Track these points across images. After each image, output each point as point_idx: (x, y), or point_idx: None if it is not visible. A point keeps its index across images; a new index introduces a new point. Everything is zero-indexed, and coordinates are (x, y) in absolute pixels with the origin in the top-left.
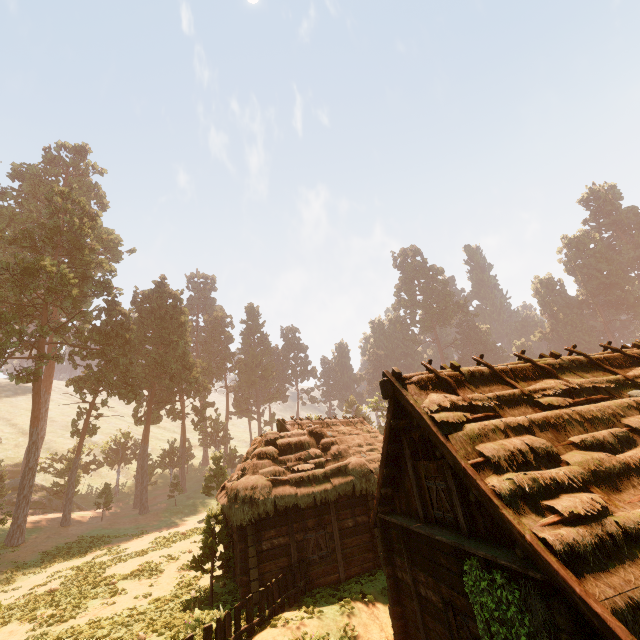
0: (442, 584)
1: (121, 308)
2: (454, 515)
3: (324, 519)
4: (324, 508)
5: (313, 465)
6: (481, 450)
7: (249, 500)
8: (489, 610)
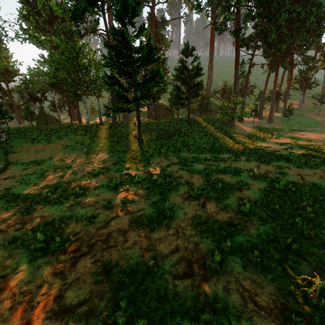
0: None
1: None
2: None
3: None
4: None
5: None
6: None
7: None
8: None
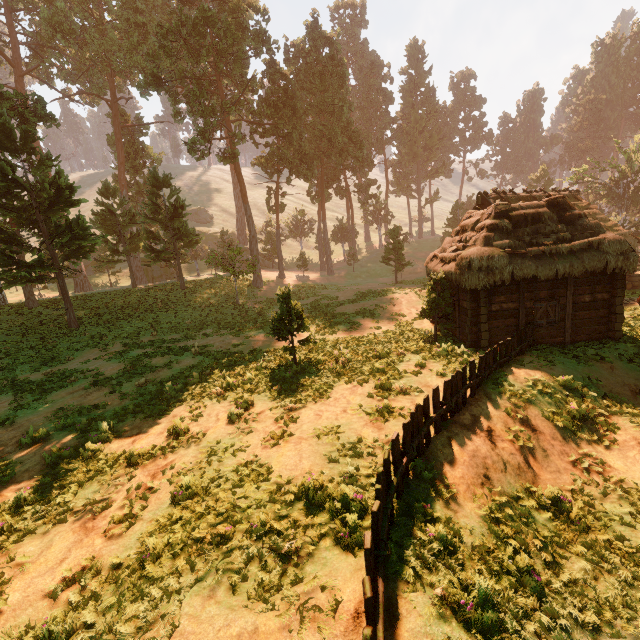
0: None
1: (280, 69)
2: None
3: (558, 292)
4: (560, 283)
5: (555, 240)
6: None
7: (485, 269)
8: None
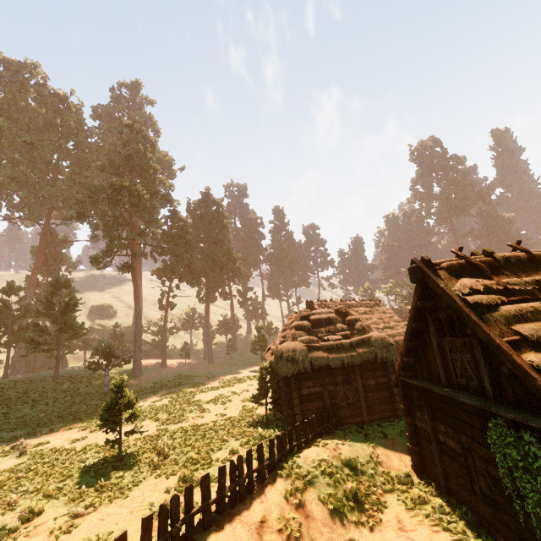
0: (462, 435)
1: (180, 216)
2: (479, 383)
3: (350, 377)
4: (350, 369)
5: (340, 336)
6: (518, 329)
7: (291, 359)
8: (512, 460)
